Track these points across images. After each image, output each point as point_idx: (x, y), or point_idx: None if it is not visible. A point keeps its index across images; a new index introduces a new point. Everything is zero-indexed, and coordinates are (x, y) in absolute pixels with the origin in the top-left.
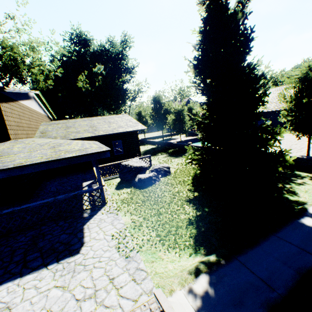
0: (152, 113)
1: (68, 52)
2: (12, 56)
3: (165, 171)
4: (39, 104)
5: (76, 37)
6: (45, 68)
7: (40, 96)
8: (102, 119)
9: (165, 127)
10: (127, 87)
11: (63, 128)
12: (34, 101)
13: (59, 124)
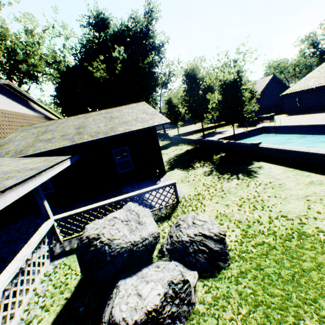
0: (185, 97)
1: (89, 42)
2: (12, 49)
3: (209, 253)
4: (19, 101)
5: (94, 20)
6: (57, 59)
7: (16, 89)
8: (104, 113)
9: (206, 117)
10: (154, 71)
11: (36, 134)
12: (2, 96)
13: (40, 127)
